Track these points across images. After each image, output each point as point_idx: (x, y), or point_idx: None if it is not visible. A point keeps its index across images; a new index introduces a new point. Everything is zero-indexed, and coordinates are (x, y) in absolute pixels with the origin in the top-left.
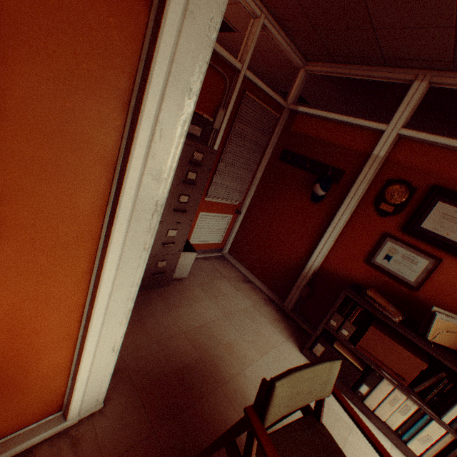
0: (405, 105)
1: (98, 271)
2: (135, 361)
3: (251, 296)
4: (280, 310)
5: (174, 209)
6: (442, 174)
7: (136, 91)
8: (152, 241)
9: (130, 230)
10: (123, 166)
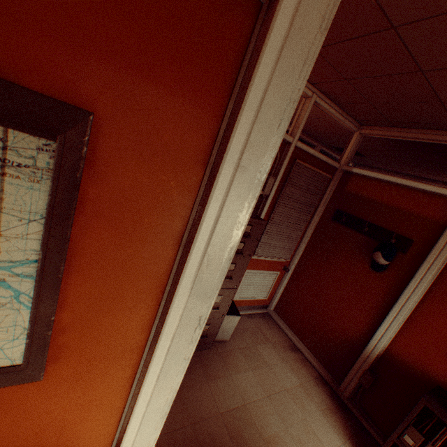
0: None
1: (139, 378)
2: (168, 446)
3: (298, 370)
4: (333, 395)
5: None
6: None
7: (189, 228)
8: (193, 351)
9: (172, 344)
10: (171, 289)
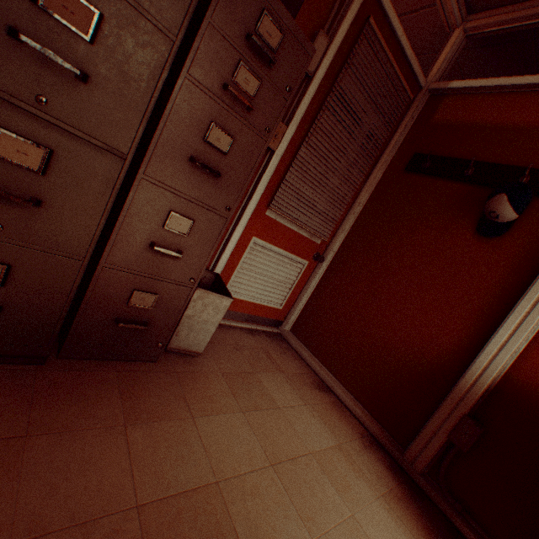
0: None
1: None
2: None
3: (333, 422)
4: (396, 469)
5: (191, 157)
6: None
7: None
8: None
9: None
10: None
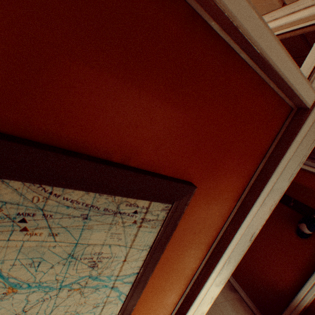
0: None
1: None
2: None
3: (238, 309)
4: None
5: None
6: None
7: (218, 238)
8: None
9: None
10: (198, 278)
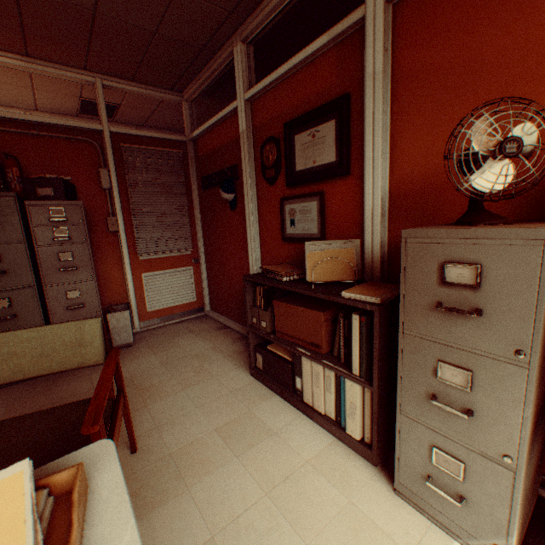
0: (238, 73)
1: None
2: None
3: (217, 340)
4: None
5: (60, 269)
6: (286, 109)
7: None
8: None
9: None
10: None
